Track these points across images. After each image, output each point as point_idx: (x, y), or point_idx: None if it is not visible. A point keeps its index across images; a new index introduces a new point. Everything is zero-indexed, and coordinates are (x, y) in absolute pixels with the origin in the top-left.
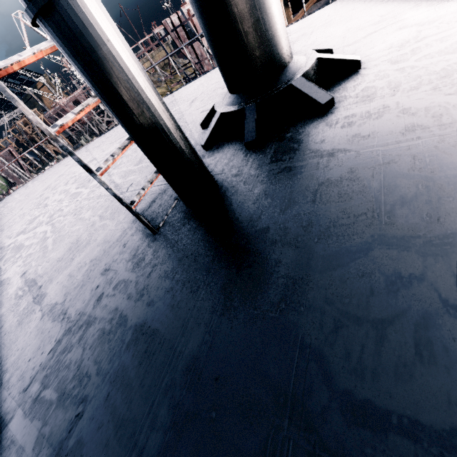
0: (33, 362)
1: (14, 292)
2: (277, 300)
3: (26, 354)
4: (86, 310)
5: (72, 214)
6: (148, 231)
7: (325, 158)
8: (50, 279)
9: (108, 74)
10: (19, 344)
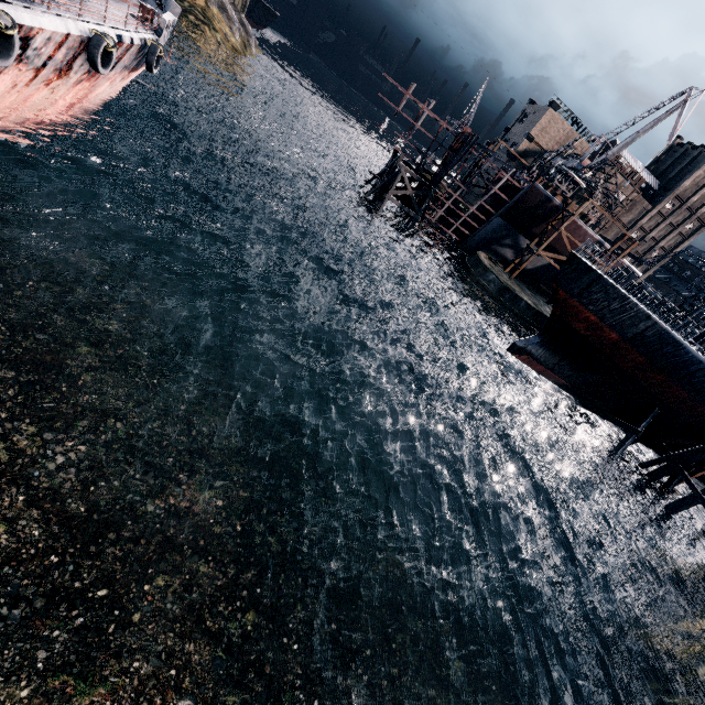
0: None
1: None
2: None
3: None
4: None
5: None
6: None
7: None
8: None
9: None
10: None
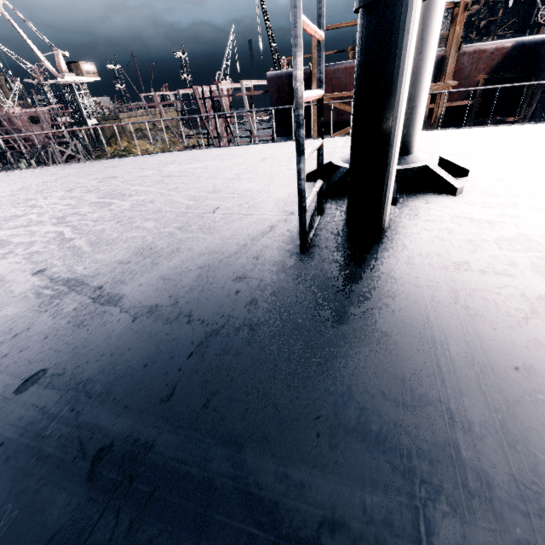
0: (159, 367)
1: (30, 290)
2: (529, 310)
3: (129, 359)
4: (235, 313)
5: (113, 221)
6: (289, 249)
7: (486, 223)
8: (118, 280)
9: (401, 72)
10: (100, 348)
